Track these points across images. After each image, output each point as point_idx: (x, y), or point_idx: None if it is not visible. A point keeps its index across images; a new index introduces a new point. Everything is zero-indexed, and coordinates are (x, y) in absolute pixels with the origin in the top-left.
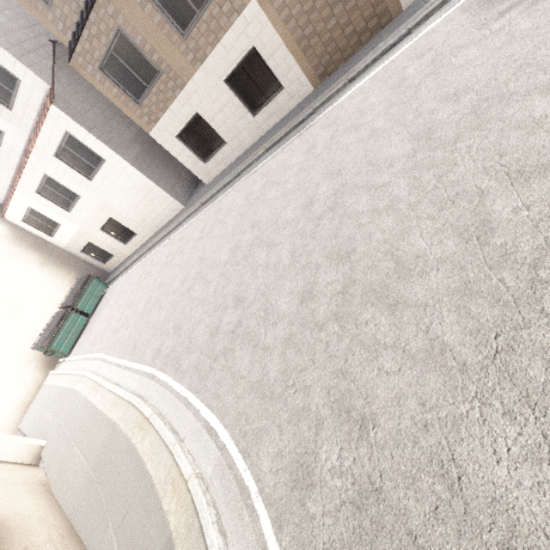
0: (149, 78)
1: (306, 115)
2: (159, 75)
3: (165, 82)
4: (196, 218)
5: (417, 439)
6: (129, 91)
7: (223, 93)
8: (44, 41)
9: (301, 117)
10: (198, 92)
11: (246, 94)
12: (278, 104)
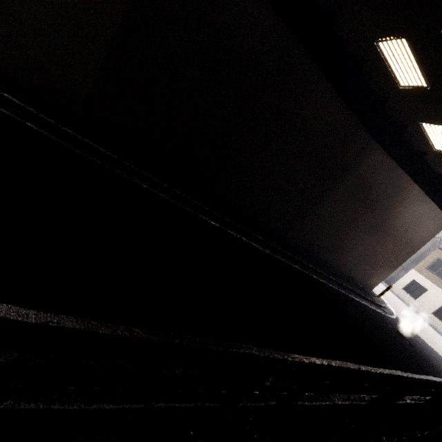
0: (439, 275)
1: (441, 335)
2: (441, 279)
3: (439, 280)
4: (381, 283)
5: (422, 336)
6: (431, 266)
7: (439, 302)
8: (440, 235)
9: (440, 333)
10: (437, 292)
11: (441, 311)
12: (440, 324)
